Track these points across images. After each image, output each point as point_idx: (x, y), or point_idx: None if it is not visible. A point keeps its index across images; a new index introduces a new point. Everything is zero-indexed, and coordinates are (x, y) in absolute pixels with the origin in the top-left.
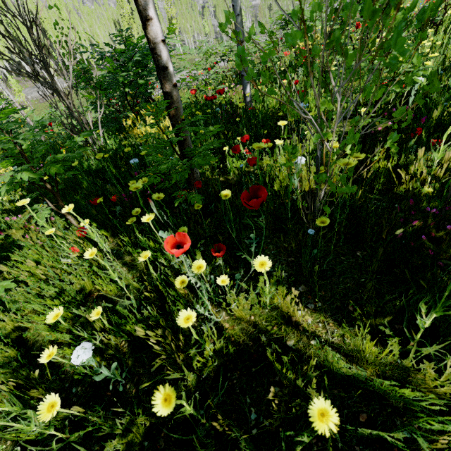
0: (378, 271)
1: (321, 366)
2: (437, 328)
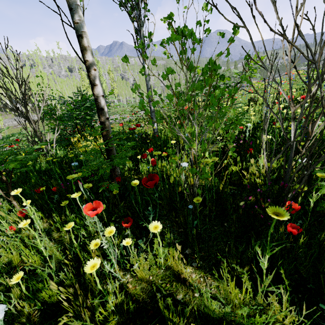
0: (238, 236)
1: (203, 315)
2: (280, 274)
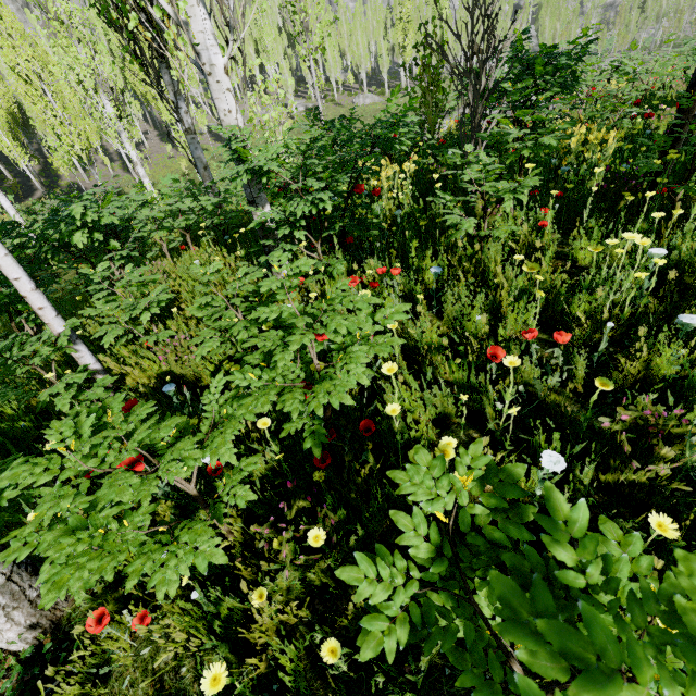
0: None
1: None
2: None
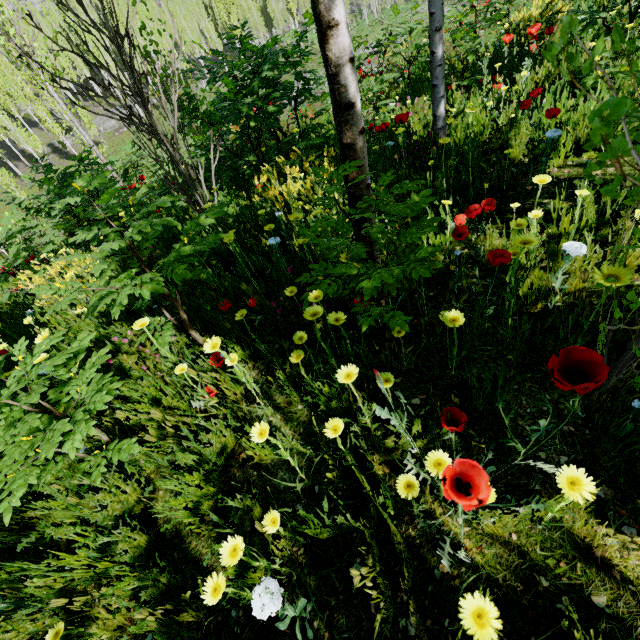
0: None
1: None
2: None
